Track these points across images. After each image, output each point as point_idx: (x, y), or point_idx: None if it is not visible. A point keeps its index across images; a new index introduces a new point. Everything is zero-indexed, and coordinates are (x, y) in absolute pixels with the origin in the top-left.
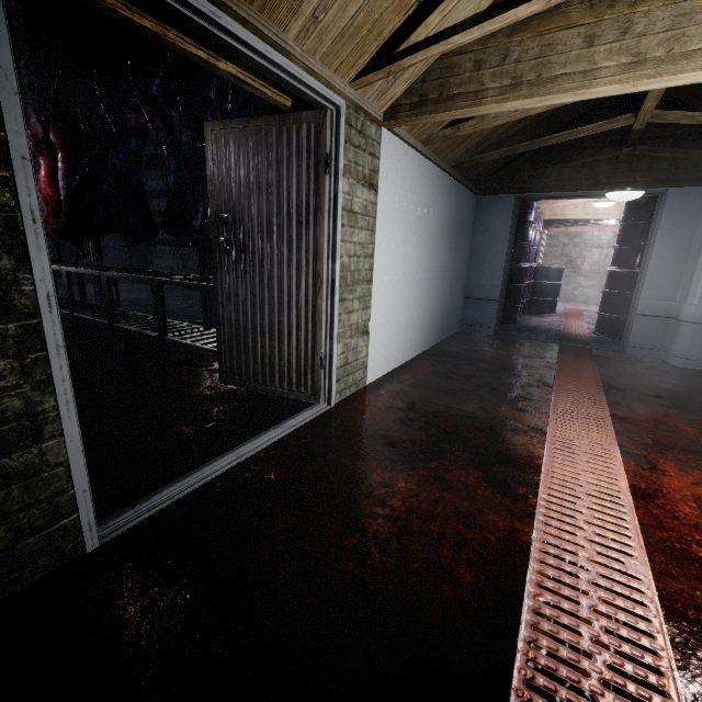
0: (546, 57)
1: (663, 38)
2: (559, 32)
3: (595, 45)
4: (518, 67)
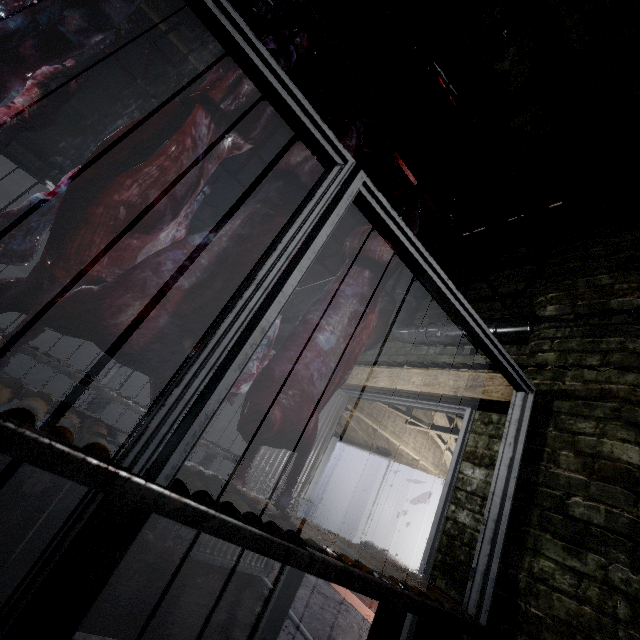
0: (380, 413)
1: (399, 430)
2: (384, 408)
3: (389, 419)
4: (374, 409)
